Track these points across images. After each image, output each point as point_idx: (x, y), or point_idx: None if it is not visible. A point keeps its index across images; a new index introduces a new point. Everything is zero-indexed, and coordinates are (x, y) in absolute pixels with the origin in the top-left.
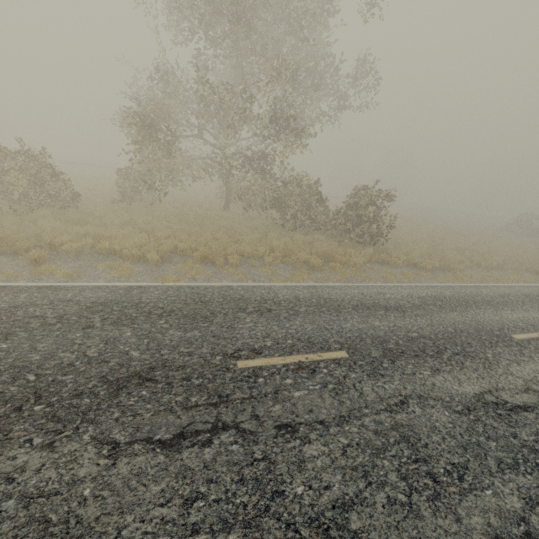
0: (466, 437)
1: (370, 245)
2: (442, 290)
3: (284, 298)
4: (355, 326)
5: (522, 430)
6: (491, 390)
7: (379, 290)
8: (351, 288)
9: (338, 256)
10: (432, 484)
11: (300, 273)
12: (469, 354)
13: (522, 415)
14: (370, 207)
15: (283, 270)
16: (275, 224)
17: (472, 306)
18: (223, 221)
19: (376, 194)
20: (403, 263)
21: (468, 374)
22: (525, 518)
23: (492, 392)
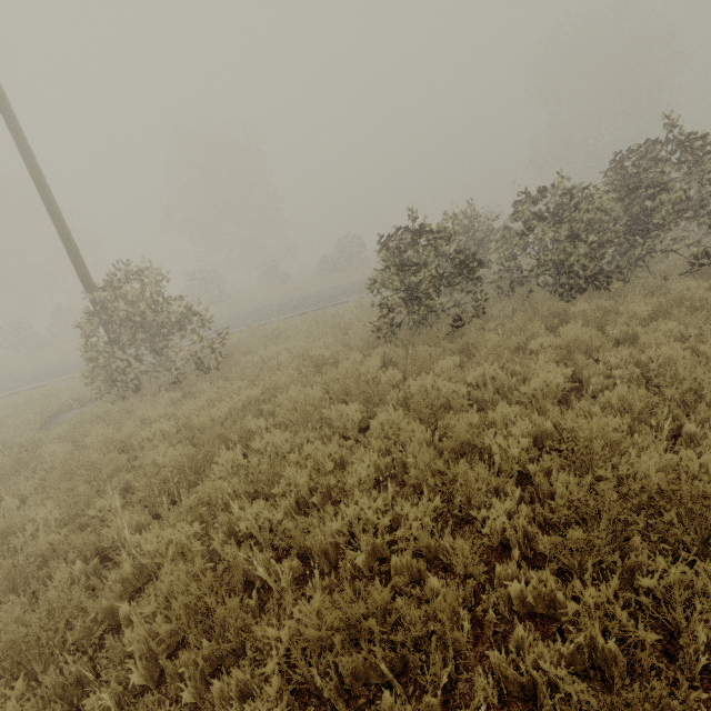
0: None
1: None
2: None
3: None
4: None
5: None
6: None
7: None
8: None
9: None
10: None
11: None
12: None
13: None
14: None
15: None
16: None
17: None
18: None
19: None
20: None
21: None
22: None
23: None
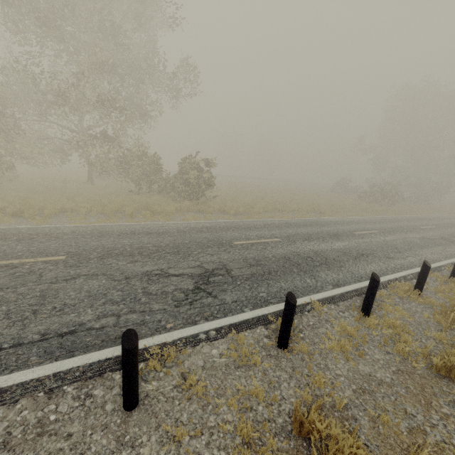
0: (100, 291)
1: (196, 200)
2: (222, 223)
3: (60, 232)
4: (102, 243)
5: (156, 285)
6: (164, 268)
7: (163, 225)
8: (139, 225)
9: (154, 207)
10: (29, 315)
11: (105, 218)
12: (179, 252)
13: (169, 278)
14: (190, 171)
15: (95, 218)
16: (128, 191)
17: (230, 230)
18: (73, 189)
19: (197, 162)
20: (218, 211)
21: (159, 262)
22: (85, 324)
23: (163, 269)
